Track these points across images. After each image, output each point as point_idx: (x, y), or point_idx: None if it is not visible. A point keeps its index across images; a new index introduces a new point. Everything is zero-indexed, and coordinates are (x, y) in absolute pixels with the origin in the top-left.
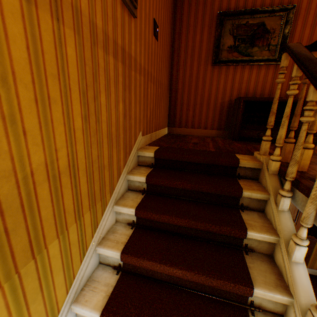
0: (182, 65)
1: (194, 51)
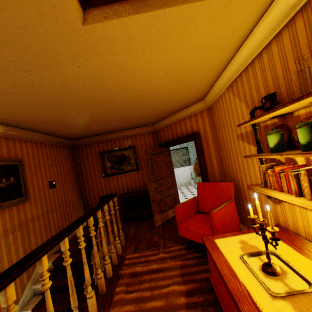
0: (86, 180)
1: (91, 171)
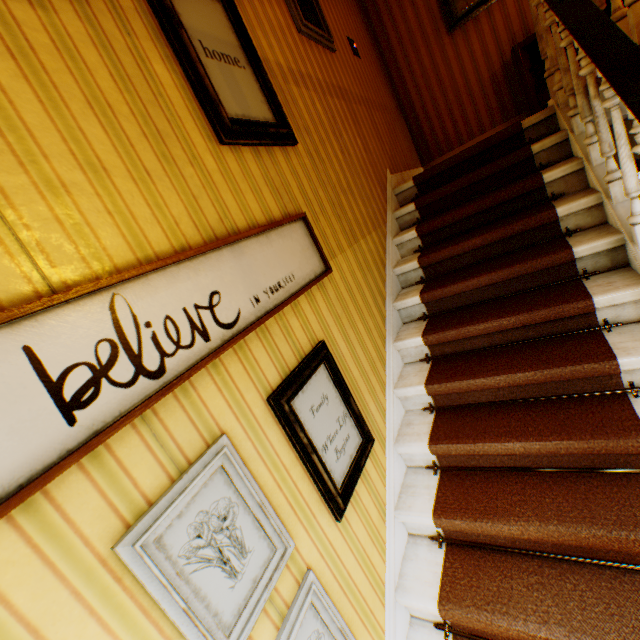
0: (403, 67)
1: (413, 35)
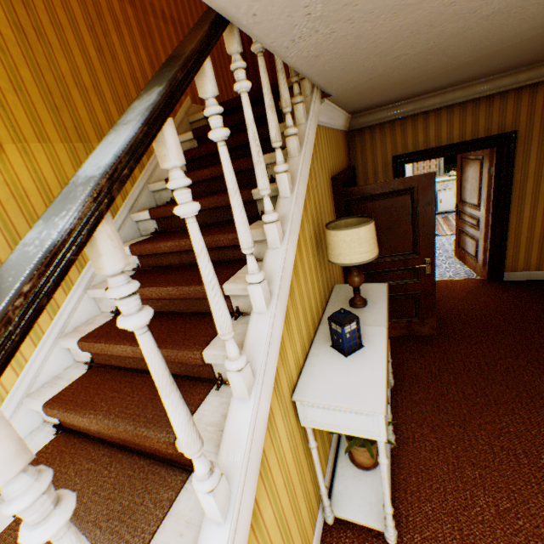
0: None
1: None
